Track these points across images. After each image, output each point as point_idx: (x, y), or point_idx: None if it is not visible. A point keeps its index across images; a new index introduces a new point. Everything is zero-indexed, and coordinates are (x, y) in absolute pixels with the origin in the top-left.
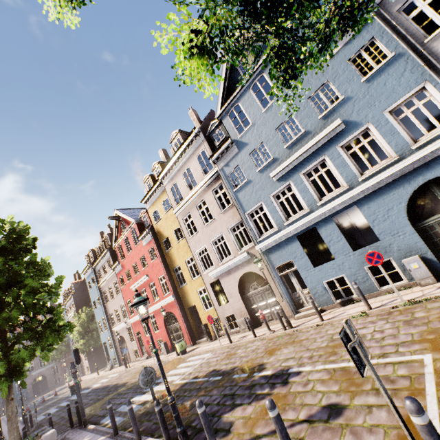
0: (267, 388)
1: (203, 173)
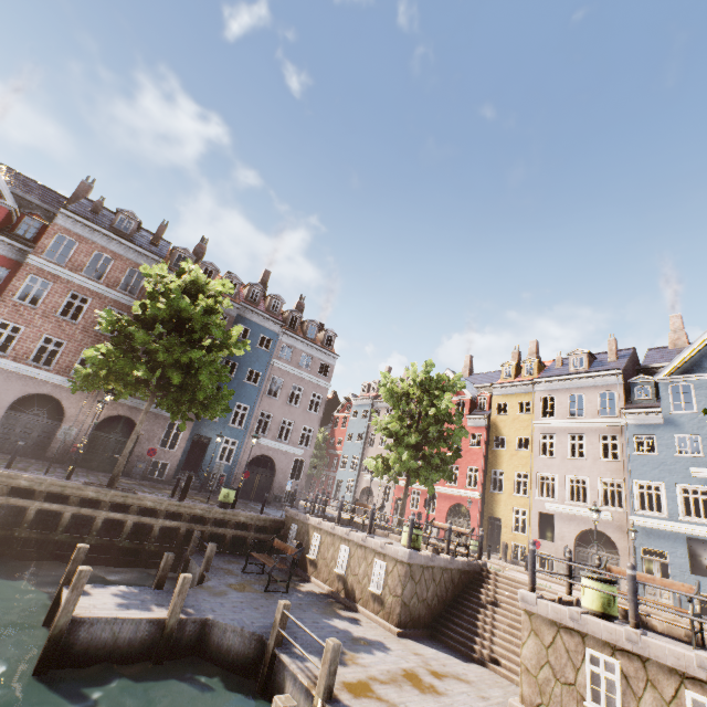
0: None
1: (598, 411)
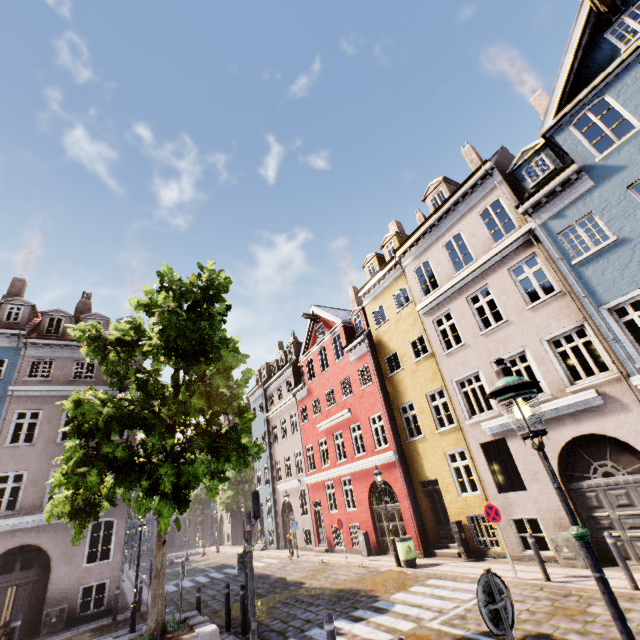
0: None
1: (489, 239)
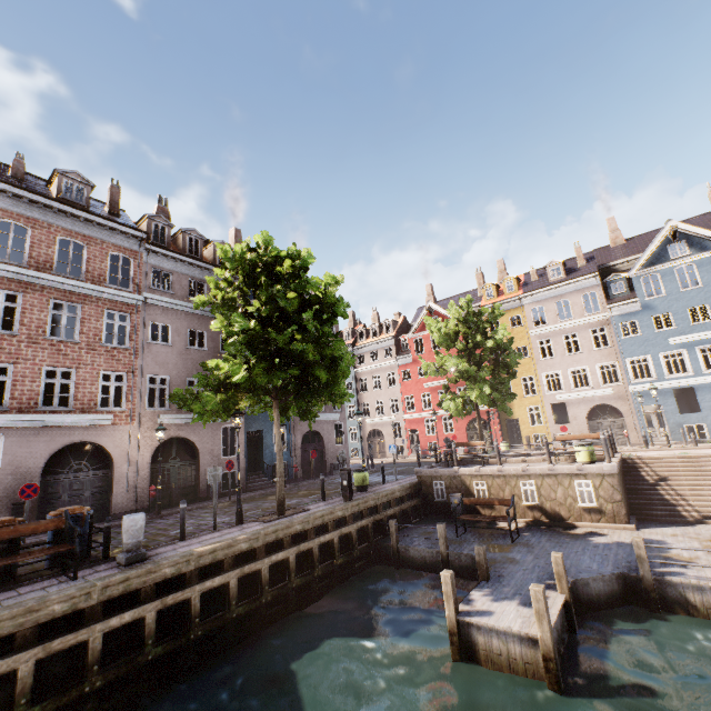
0: None
1: (584, 311)
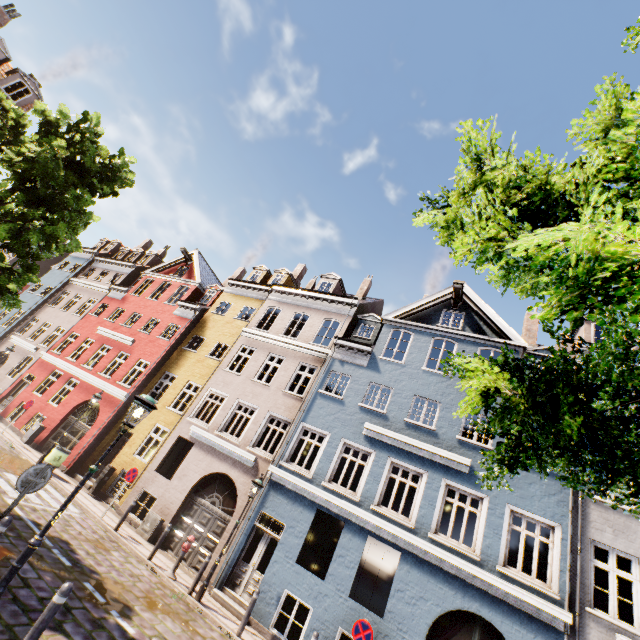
0: None
1: (314, 337)
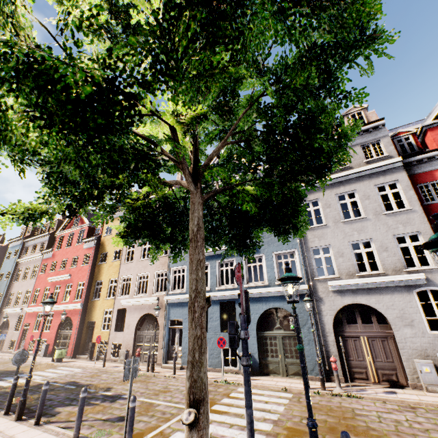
0: (100, 401)
1: None
